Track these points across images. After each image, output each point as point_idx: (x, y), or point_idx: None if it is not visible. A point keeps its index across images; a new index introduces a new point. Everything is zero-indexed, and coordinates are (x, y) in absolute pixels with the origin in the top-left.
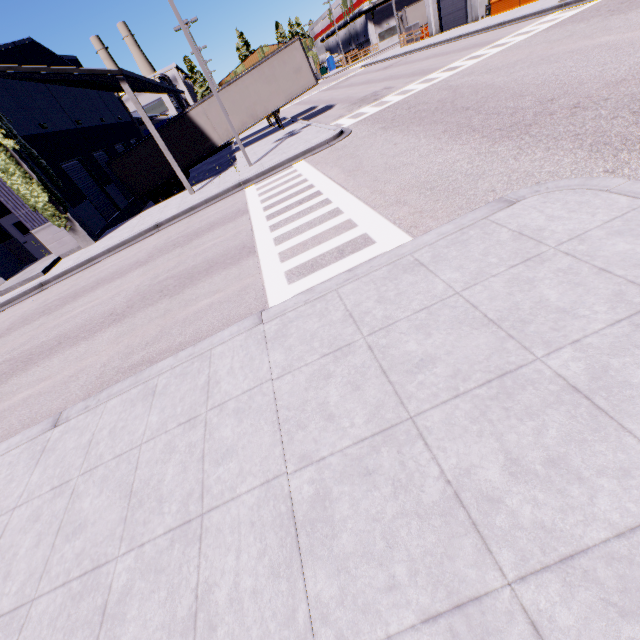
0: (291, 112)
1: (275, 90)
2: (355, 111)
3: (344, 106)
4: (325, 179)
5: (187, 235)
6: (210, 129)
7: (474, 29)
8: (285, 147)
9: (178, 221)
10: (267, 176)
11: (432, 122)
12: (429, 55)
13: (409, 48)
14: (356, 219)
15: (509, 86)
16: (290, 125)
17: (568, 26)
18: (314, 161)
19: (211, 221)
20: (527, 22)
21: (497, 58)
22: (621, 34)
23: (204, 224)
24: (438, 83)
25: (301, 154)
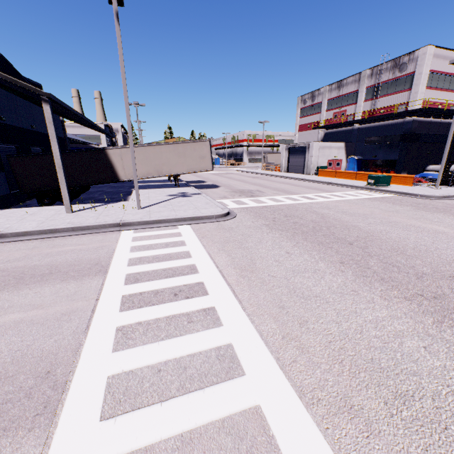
0: (186, 177)
1: (182, 162)
2: (237, 198)
3: (227, 190)
4: (211, 265)
5: (10, 272)
6: (120, 166)
7: (311, 179)
8: (176, 204)
9: (26, 239)
10: (150, 226)
11: (319, 242)
12: (284, 181)
13: (268, 172)
14: (274, 420)
15: (379, 236)
16: (184, 187)
17: (386, 203)
18: (200, 231)
19: (56, 262)
20: (347, 188)
21: (343, 204)
22: (450, 229)
23: (45, 262)
24: (302, 204)
25: (189, 218)
